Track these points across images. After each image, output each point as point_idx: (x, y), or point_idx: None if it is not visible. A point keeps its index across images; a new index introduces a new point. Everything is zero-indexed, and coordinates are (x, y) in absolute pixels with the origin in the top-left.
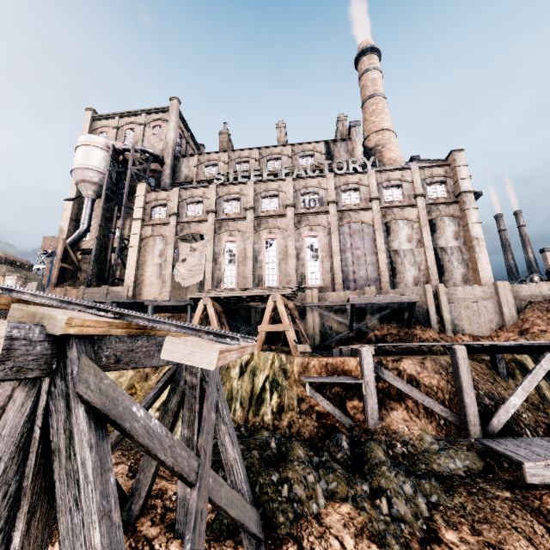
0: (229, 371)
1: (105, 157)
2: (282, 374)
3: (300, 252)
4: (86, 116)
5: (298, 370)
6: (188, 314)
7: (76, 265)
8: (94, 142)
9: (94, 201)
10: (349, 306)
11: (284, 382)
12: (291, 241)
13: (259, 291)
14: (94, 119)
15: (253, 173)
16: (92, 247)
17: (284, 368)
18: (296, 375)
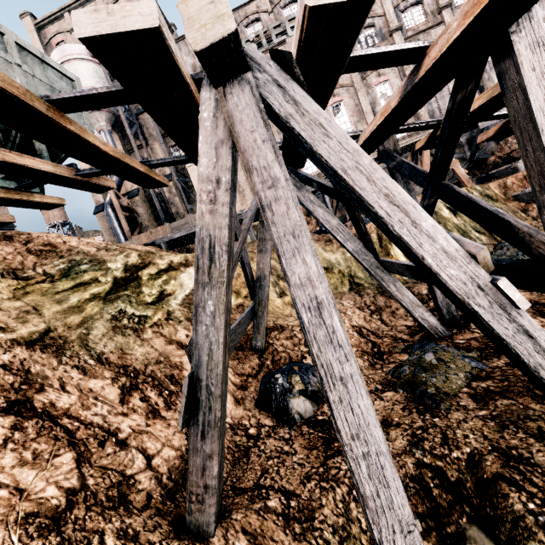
0: (439, 214)
1: (95, 71)
2: (488, 200)
3: (374, 106)
4: (26, 26)
5: (500, 192)
6: (325, 196)
7: (133, 210)
8: (73, 54)
9: (111, 133)
10: (463, 138)
11: (496, 205)
12: (362, 96)
13: (405, 142)
14: (38, 27)
15: (288, 25)
16: (134, 188)
17: (485, 195)
18: (501, 196)
